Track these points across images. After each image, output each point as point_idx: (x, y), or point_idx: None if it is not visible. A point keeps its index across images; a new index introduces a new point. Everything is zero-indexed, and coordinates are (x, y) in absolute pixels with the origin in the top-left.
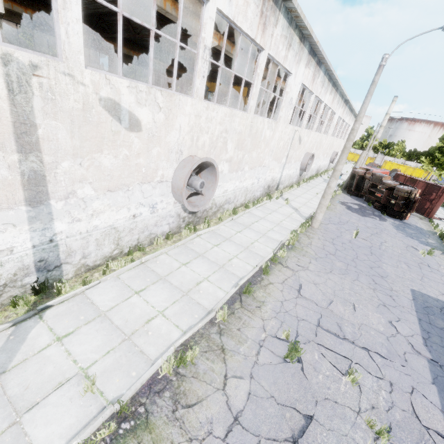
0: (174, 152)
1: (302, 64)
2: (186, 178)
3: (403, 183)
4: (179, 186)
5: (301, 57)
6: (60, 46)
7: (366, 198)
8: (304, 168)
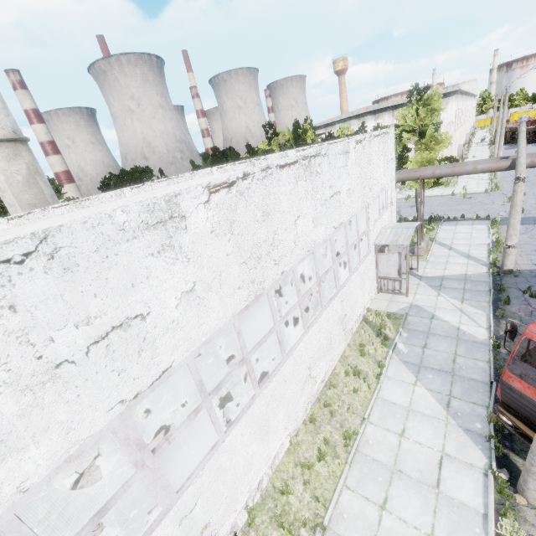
0: (457, 145)
1: (465, 101)
2: (463, 149)
3: (529, 125)
4: (460, 153)
5: (465, 99)
6: (455, 130)
7: (511, 142)
8: (467, 142)
